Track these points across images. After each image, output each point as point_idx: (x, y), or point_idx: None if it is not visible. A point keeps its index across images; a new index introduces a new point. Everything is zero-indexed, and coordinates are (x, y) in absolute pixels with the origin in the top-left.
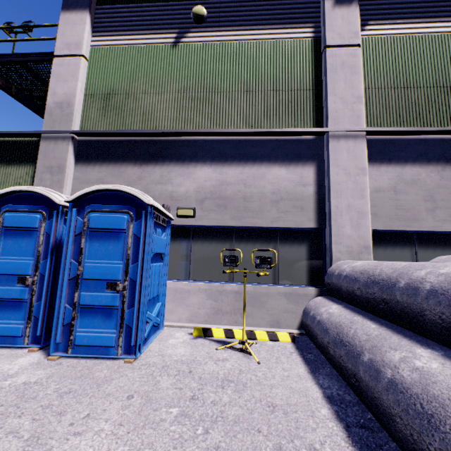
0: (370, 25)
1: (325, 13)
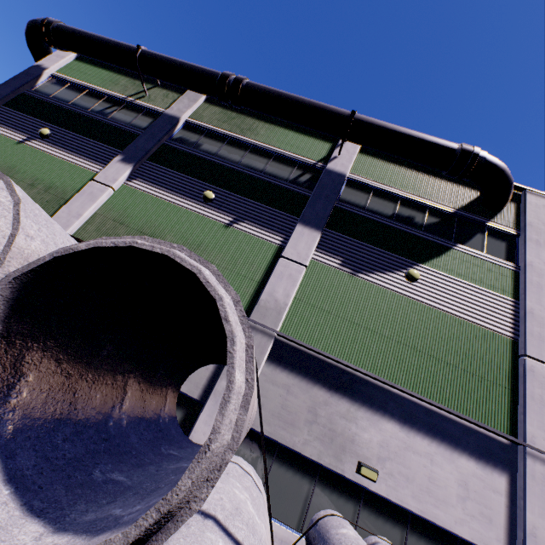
0: (137, 180)
1: (111, 162)
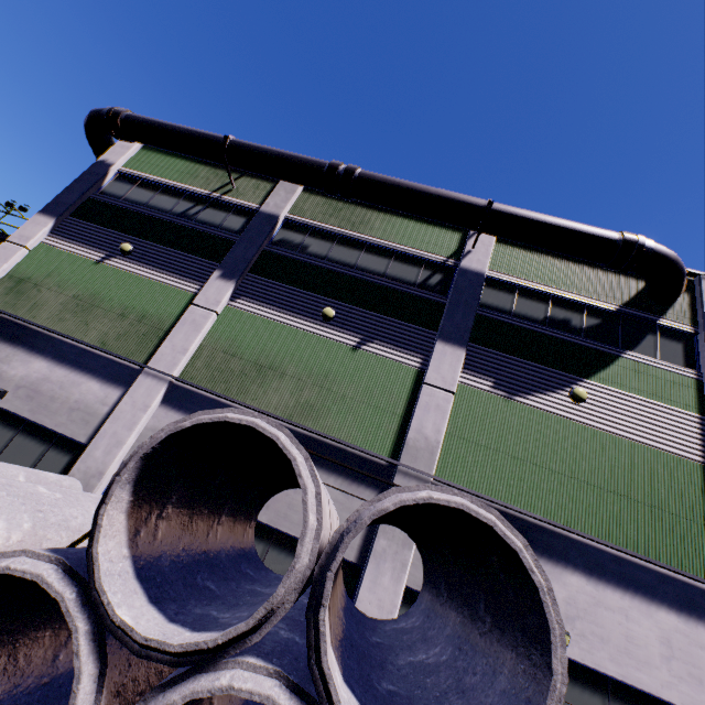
0: (241, 299)
1: (209, 280)
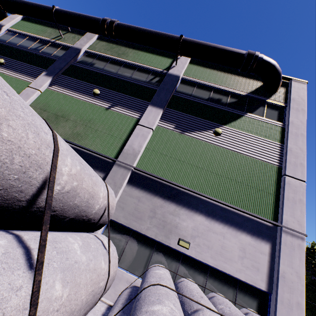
0: (54, 86)
1: (39, 76)
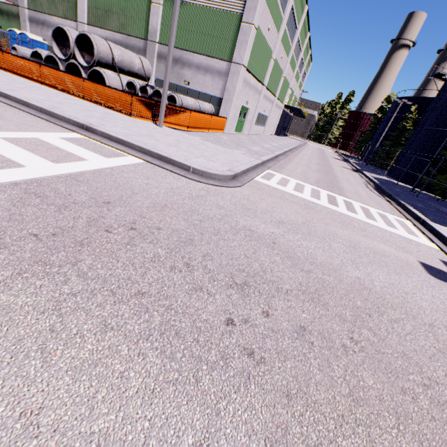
0: None
1: None
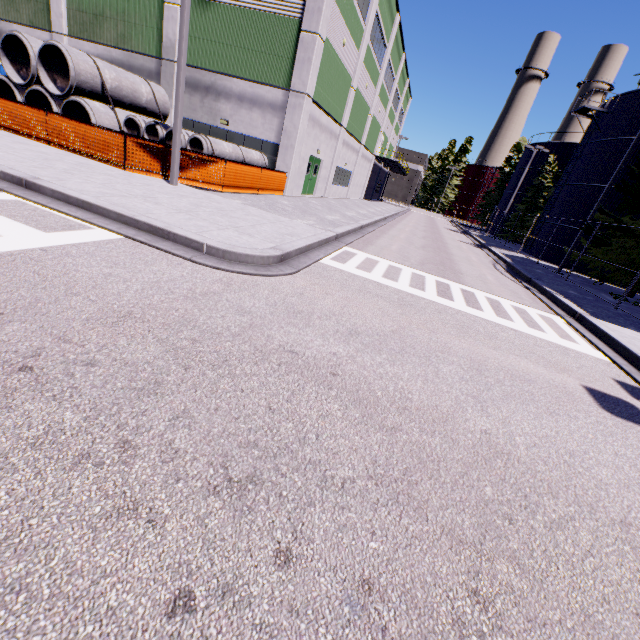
0: None
1: None
